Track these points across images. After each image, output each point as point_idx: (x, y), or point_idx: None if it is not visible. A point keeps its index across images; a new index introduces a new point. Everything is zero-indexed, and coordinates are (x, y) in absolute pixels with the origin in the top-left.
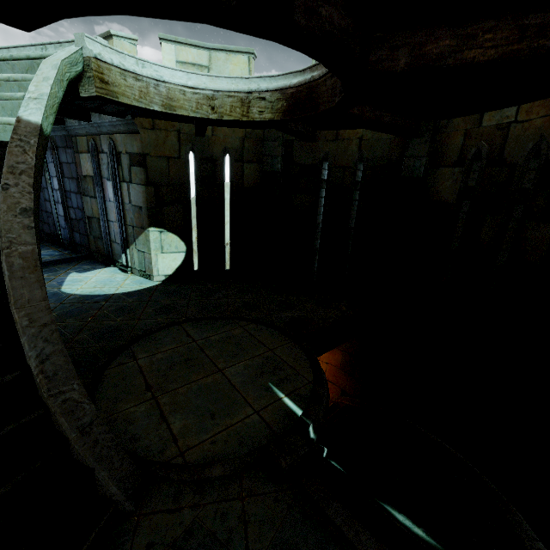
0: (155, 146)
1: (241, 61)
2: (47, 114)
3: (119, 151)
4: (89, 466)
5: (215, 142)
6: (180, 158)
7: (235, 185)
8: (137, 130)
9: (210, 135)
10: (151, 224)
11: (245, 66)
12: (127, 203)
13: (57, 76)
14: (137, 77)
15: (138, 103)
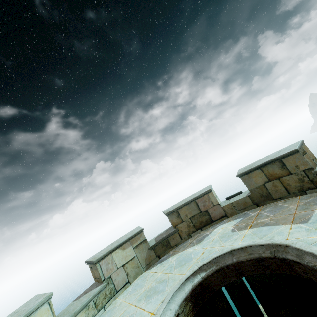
0: None
1: (43, 311)
2: None
3: None
4: None
5: None
6: None
7: None
8: None
9: None
10: None
11: (47, 313)
12: None
13: None
14: None
15: None
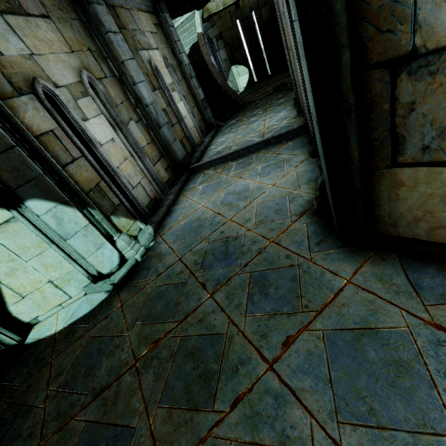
0: (223, 26)
1: None
2: (201, 29)
3: (211, 38)
4: (236, 98)
5: (245, 7)
6: (234, 25)
7: (260, 24)
8: (215, 23)
9: (242, 5)
10: (232, 65)
11: None
12: (220, 61)
13: (199, 16)
14: (214, 1)
15: (216, 10)
